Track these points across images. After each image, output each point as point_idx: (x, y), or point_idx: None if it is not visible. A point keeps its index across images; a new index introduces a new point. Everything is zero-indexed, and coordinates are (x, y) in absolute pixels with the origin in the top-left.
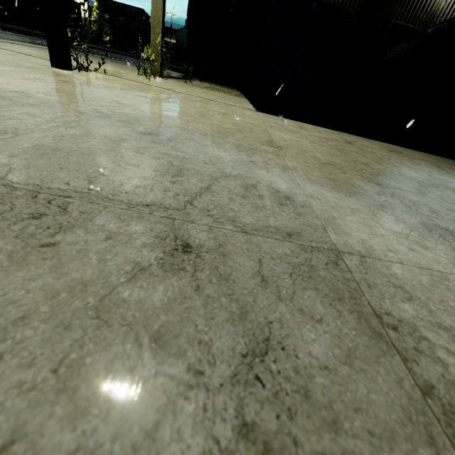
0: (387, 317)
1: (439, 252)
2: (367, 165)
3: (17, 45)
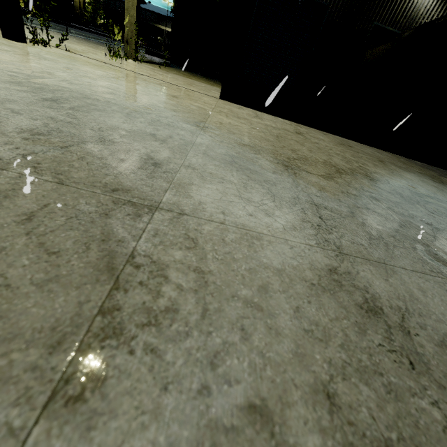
0: (141, 258)
1: (280, 220)
2: (294, 151)
3: None
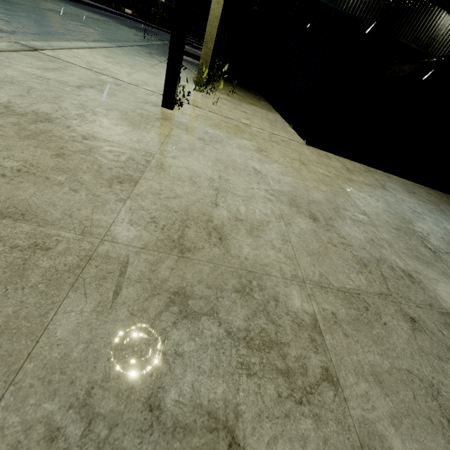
0: None
1: None
2: (412, 223)
3: (83, 50)
